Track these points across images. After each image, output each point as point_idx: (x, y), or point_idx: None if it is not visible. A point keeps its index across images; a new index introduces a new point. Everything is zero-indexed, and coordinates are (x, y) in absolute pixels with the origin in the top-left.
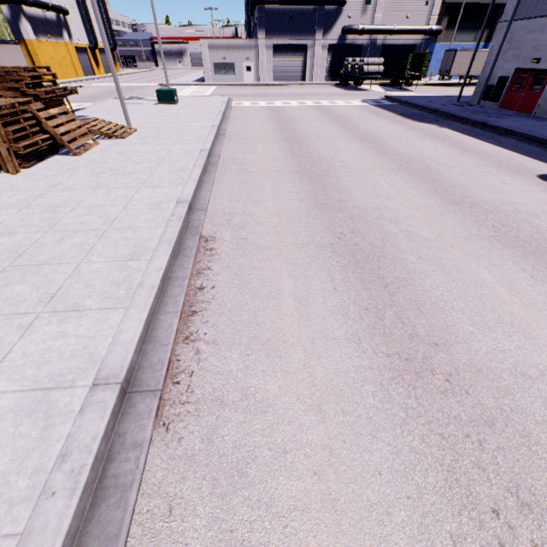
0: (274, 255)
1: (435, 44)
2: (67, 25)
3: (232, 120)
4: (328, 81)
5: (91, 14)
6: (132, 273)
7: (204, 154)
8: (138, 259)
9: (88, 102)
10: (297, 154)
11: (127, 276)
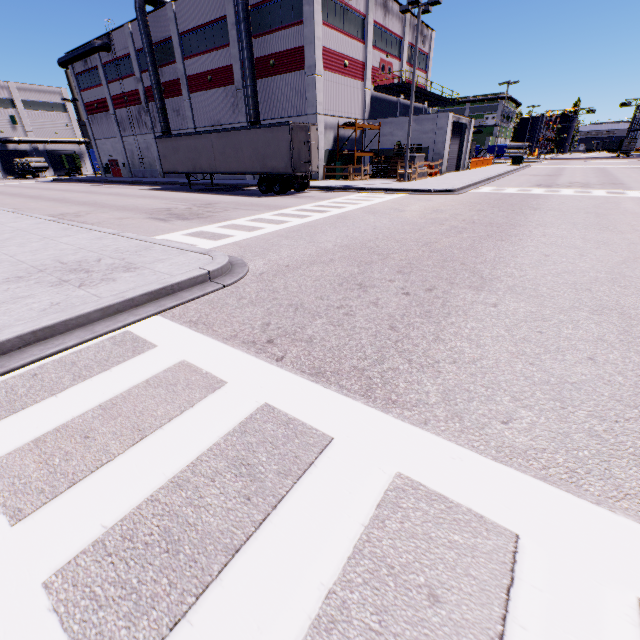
0: None
1: None
2: None
3: None
4: (7, 177)
5: None
6: None
7: None
8: None
9: None
10: None
11: None
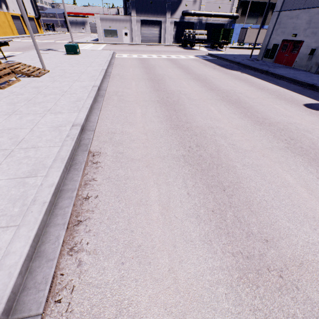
0: (143, 166)
1: (235, 24)
2: (5, 0)
3: (115, 66)
4: (174, 44)
5: None
6: (28, 190)
7: (95, 89)
8: (36, 175)
9: (18, 51)
10: (158, 89)
11: (24, 192)
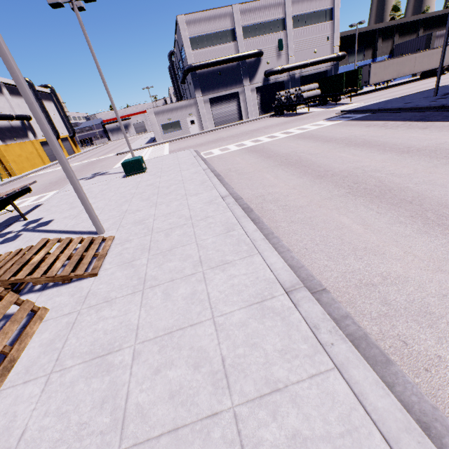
0: None
1: None
2: (32, 127)
3: (227, 177)
4: (262, 115)
5: (51, 116)
6: None
7: (317, 311)
8: None
9: (49, 190)
10: None
11: None
